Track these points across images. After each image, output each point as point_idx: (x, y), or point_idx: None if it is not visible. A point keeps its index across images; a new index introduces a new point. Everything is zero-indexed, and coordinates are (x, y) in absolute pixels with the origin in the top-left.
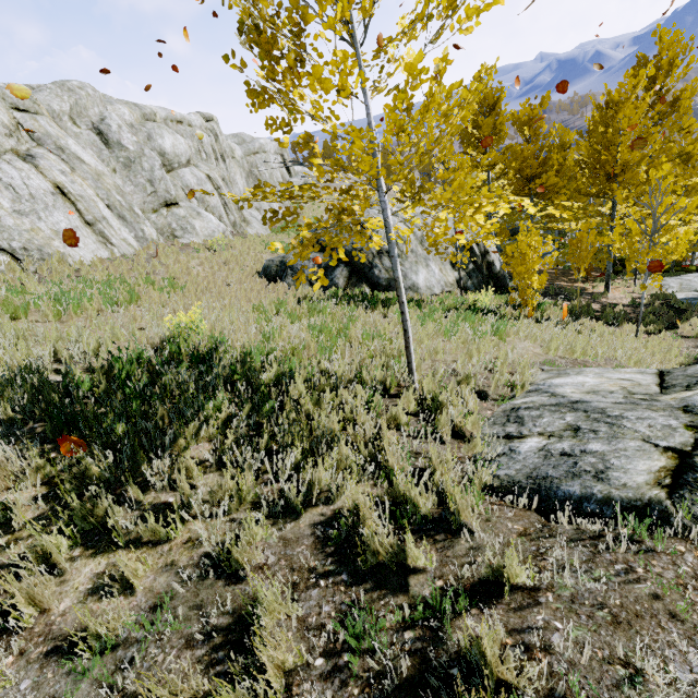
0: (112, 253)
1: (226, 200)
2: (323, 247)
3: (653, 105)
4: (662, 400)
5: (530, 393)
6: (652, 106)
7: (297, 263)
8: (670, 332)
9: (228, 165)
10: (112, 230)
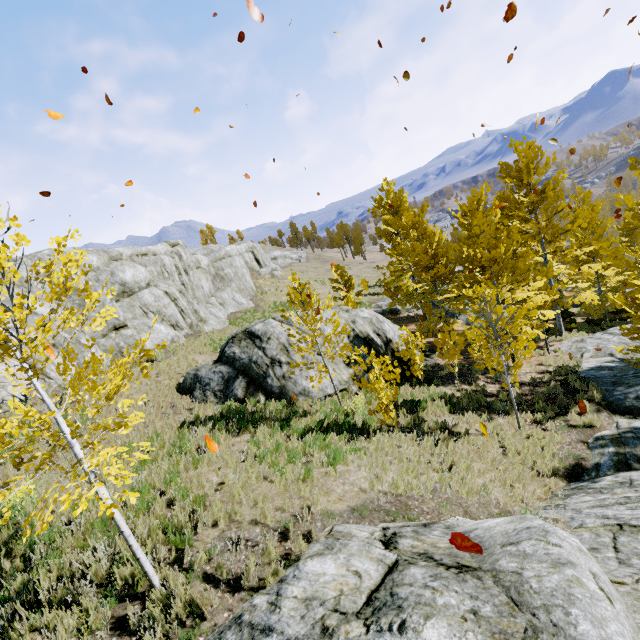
0: (50, 385)
1: (182, 307)
2: (228, 359)
3: (526, 196)
4: (334, 637)
5: (277, 584)
6: (526, 197)
7: (204, 376)
8: (559, 419)
9: (192, 275)
10: (53, 365)
